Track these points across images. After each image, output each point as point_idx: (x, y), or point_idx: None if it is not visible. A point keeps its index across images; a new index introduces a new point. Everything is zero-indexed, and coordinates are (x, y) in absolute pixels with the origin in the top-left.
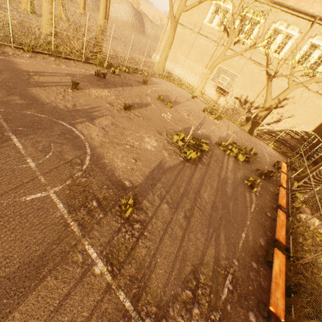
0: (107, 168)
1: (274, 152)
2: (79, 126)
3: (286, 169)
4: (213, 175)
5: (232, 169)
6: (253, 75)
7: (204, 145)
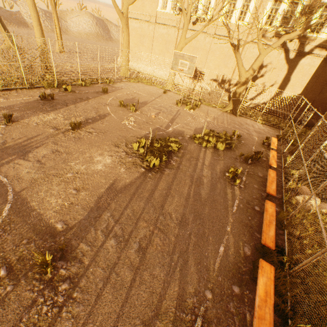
0: (34, 214)
1: (264, 127)
2: (4, 167)
3: (279, 144)
4: (183, 179)
5: (210, 163)
6: (223, 51)
7: (172, 144)
